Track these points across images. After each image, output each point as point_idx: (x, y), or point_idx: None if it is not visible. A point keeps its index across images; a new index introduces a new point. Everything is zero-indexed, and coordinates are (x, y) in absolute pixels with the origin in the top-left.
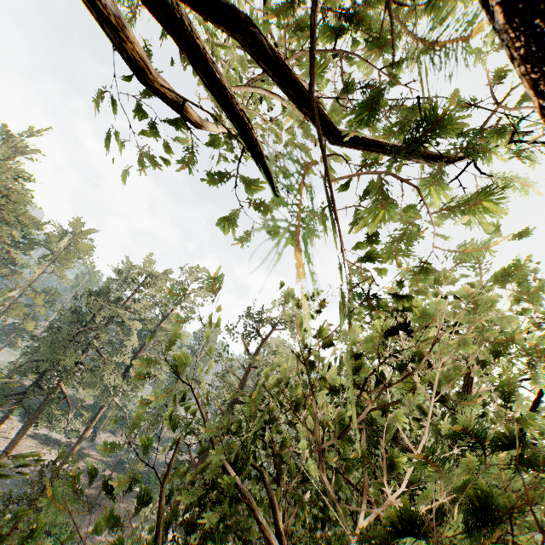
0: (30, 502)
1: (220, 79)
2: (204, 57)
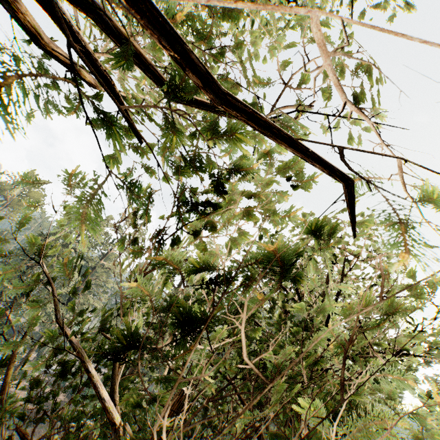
0: None
1: (82, 39)
2: (68, 21)
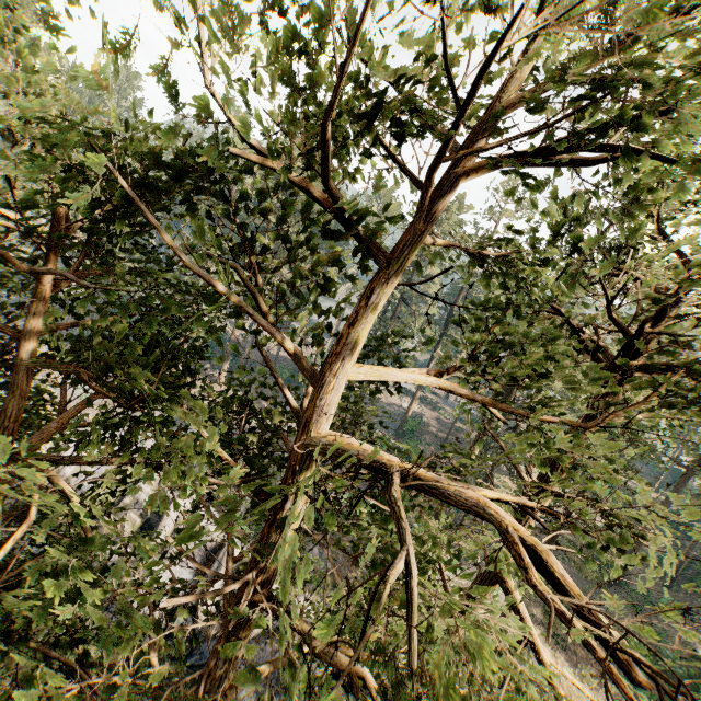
0: (395, 430)
1: None
2: None
